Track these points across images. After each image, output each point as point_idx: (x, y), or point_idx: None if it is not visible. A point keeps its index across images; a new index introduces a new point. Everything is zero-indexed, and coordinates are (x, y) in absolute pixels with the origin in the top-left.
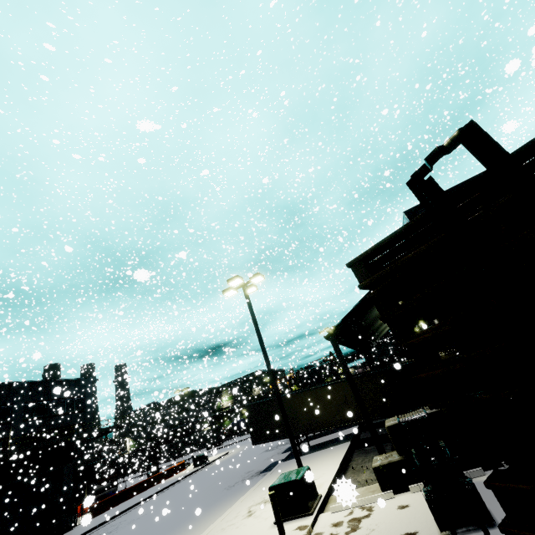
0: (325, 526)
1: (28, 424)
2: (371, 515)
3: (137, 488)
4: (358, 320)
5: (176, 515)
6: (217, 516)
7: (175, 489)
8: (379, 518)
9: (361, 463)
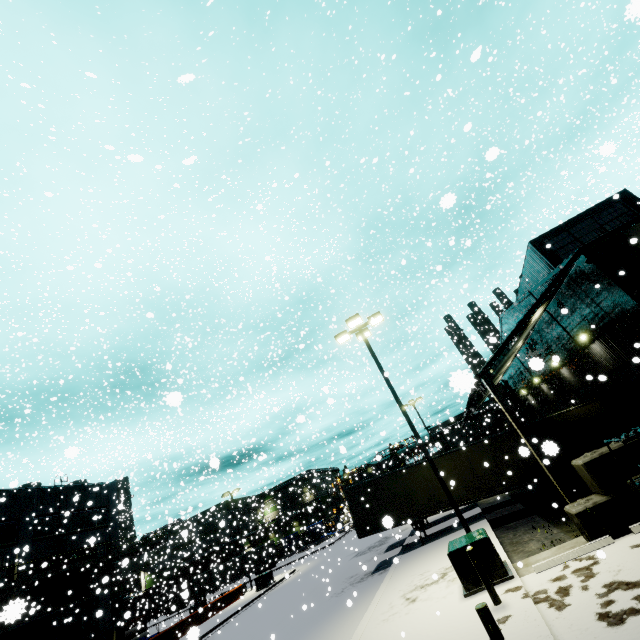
0: (542, 584)
1: (38, 545)
2: (599, 561)
3: (188, 623)
4: (500, 360)
5: (280, 633)
6: (351, 618)
7: (247, 615)
8: (616, 560)
9: (515, 537)
